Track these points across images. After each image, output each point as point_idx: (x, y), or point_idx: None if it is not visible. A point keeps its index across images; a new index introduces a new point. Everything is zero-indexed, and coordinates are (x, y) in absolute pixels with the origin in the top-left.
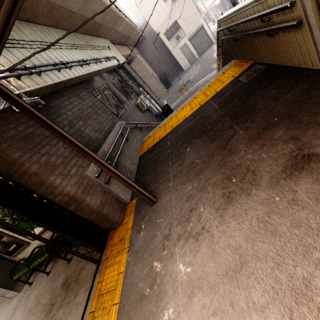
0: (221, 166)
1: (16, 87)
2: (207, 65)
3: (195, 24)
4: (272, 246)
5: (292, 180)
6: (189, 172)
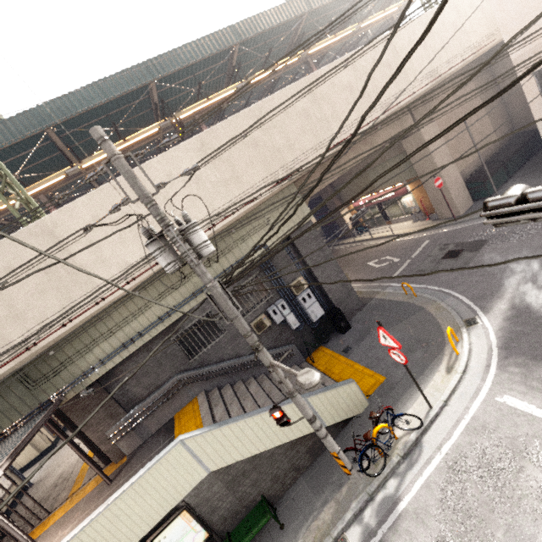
0: None
1: (83, 384)
2: (537, 249)
3: None
4: None
5: None
6: None
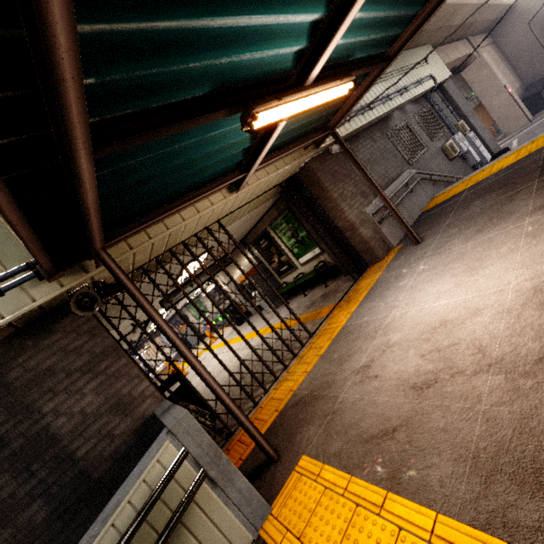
0: (494, 212)
1: None
2: None
3: None
4: (484, 247)
5: (530, 215)
6: (463, 220)
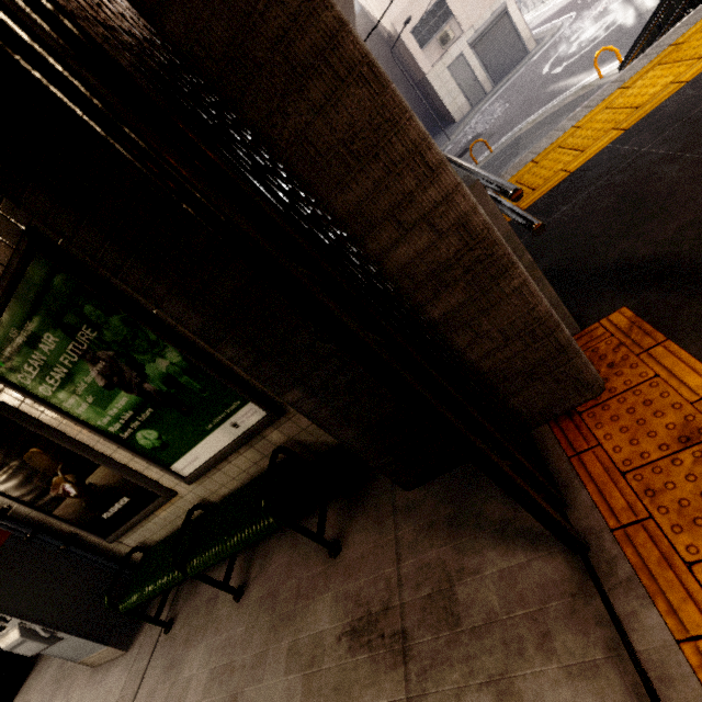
0: None
1: None
2: (530, 92)
3: (487, 6)
4: None
5: None
6: None
